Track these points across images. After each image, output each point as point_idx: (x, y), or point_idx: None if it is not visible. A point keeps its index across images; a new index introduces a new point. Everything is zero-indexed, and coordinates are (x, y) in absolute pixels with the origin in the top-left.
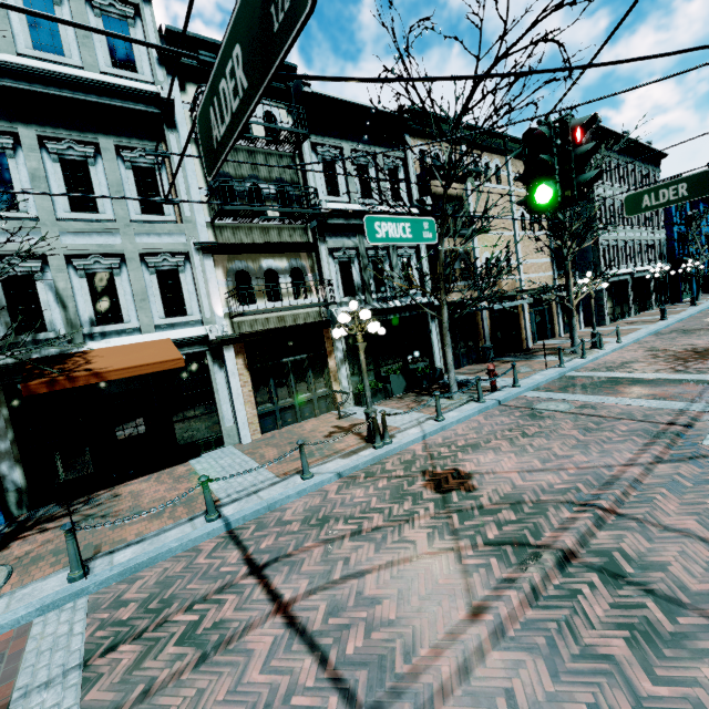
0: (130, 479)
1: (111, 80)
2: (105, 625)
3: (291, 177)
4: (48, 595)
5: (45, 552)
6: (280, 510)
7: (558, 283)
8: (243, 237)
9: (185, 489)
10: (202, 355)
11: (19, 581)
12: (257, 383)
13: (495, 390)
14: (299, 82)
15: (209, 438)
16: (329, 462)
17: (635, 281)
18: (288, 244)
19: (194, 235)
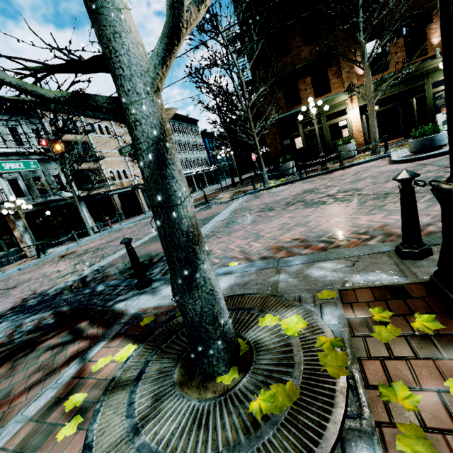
0: None
1: None
2: None
3: None
4: None
5: None
6: None
7: None
8: None
9: None
10: None
11: None
12: None
13: (111, 228)
14: None
15: None
16: (15, 268)
17: (196, 176)
18: None
19: None
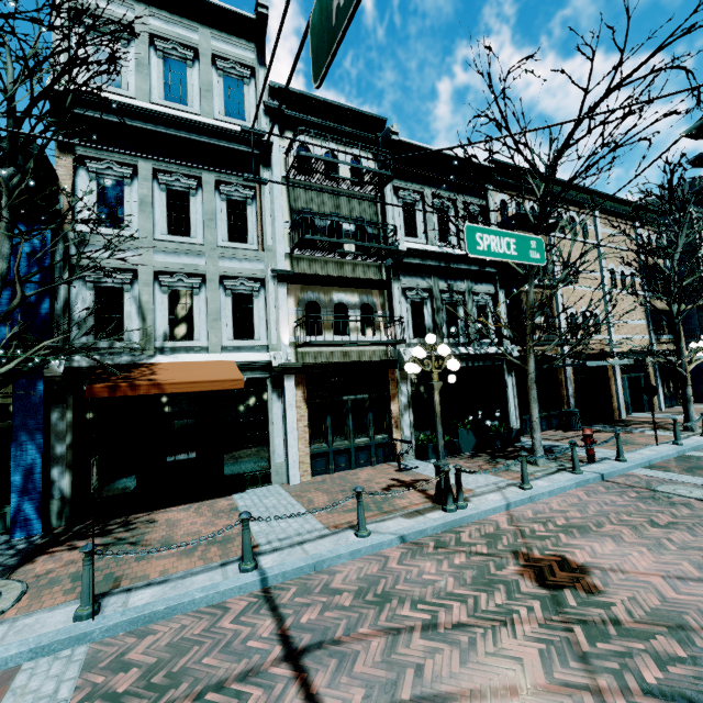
0: (170, 505)
1: (222, 124)
2: (96, 694)
3: (371, 217)
4: (47, 632)
5: (65, 574)
6: (328, 572)
7: (656, 348)
8: (318, 269)
9: (223, 525)
10: (262, 381)
11: (28, 605)
12: (313, 419)
13: (593, 461)
14: (388, 131)
15: (257, 472)
16: (389, 520)
17: None
18: (361, 279)
19: (272, 263)
